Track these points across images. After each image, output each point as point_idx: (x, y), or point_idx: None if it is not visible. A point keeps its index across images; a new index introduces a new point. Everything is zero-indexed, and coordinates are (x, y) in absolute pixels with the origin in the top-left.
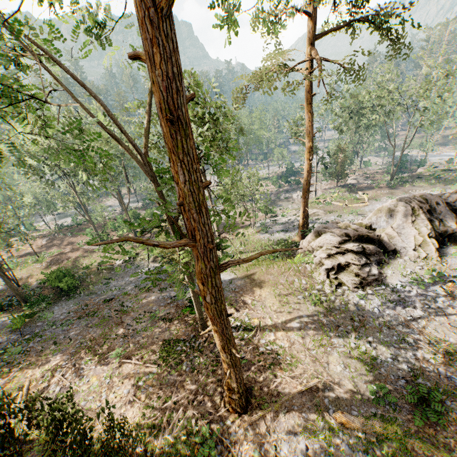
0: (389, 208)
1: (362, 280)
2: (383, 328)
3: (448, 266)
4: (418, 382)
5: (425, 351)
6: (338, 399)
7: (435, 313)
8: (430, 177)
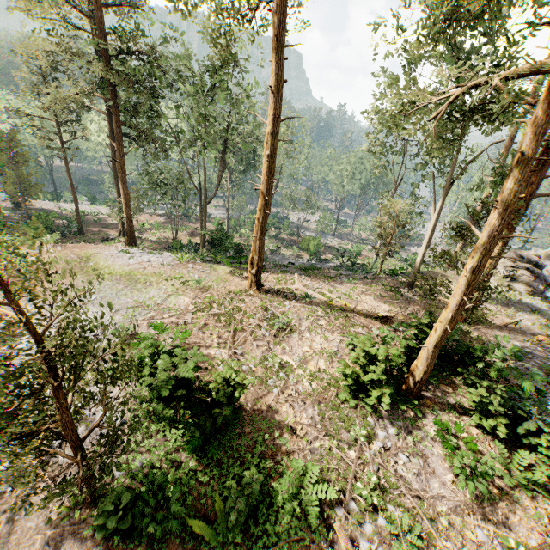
0: (548, 253)
1: (531, 289)
2: None
3: None
4: None
5: None
6: (533, 334)
7: None
8: None
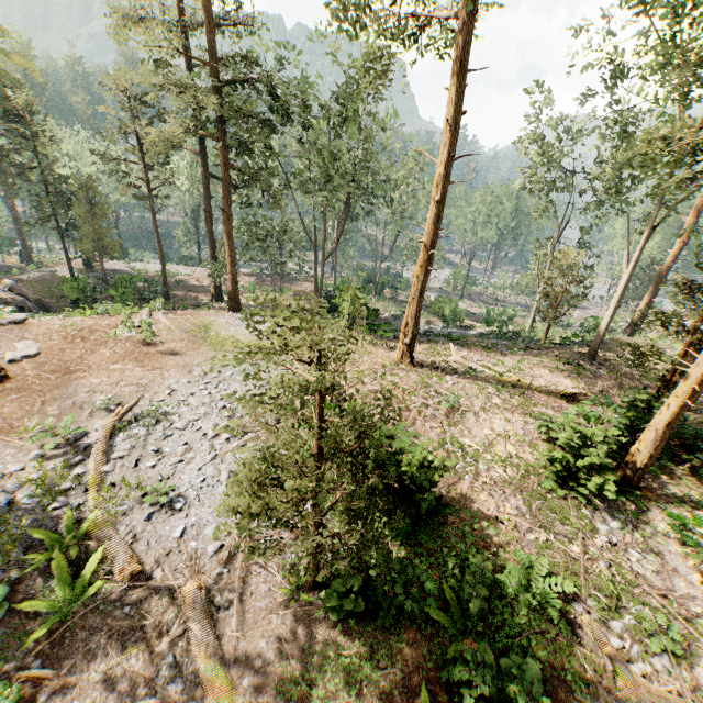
0: None
1: None
2: None
3: None
4: None
5: None
6: None
7: None
8: None
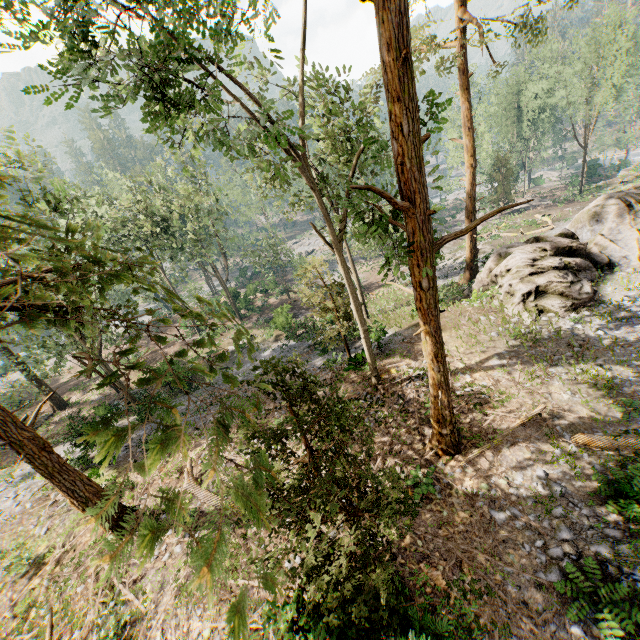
0: (593, 211)
1: (573, 301)
2: (615, 349)
3: None
4: None
5: None
6: (573, 425)
7: None
8: (639, 179)
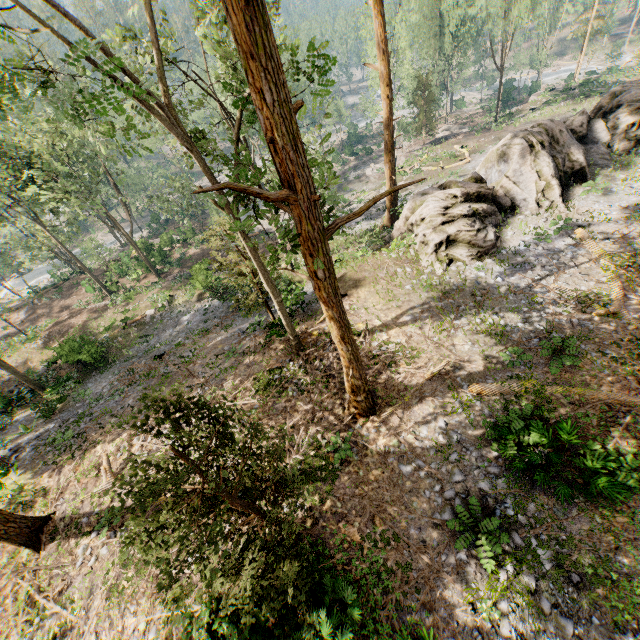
0: (501, 151)
1: (479, 249)
2: (510, 296)
3: (576, 211)
4: (551, 337)
5: (556, 307)
6: (471, 375)
7: (565, 265)
8: (547, 105)
